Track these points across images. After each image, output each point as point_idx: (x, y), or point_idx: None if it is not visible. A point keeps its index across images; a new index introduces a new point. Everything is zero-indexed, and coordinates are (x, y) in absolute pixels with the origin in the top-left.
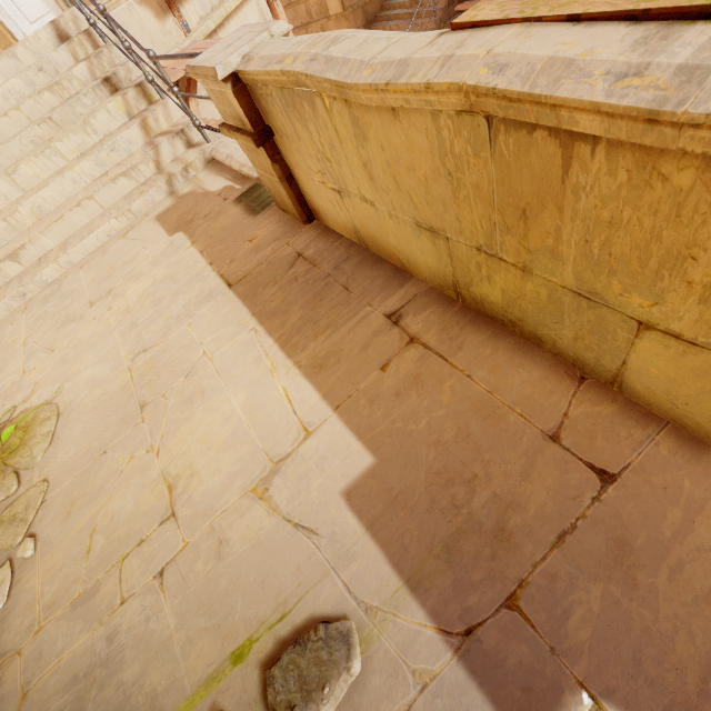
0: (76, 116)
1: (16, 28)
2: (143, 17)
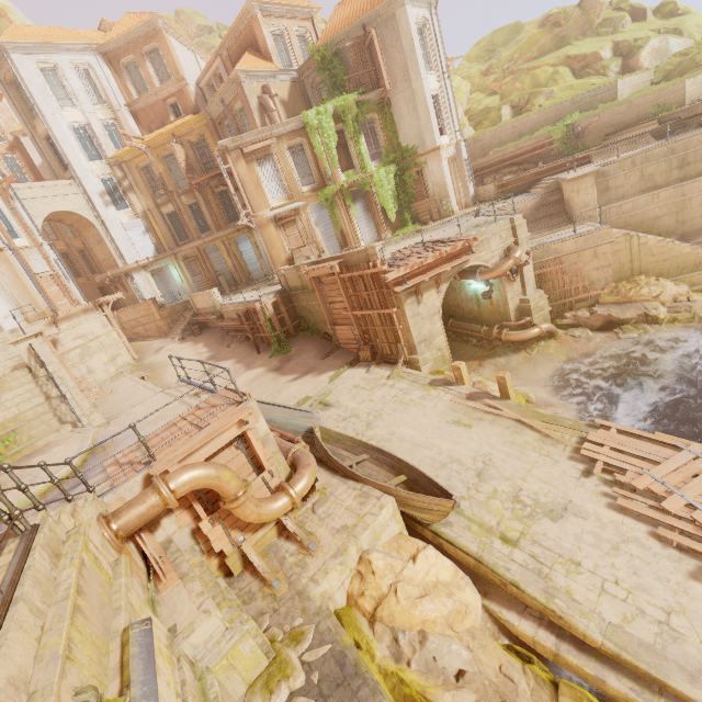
0: (6, 348)
1: (6, 328)
2: (44, 327)
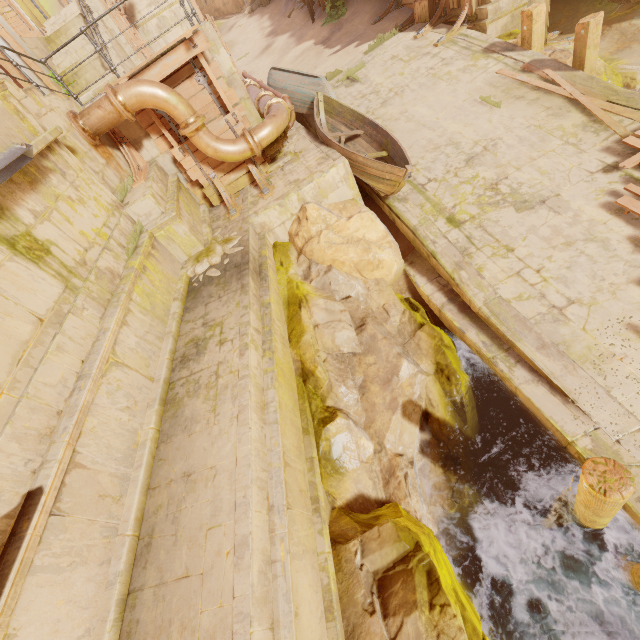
0: None
1: None
2: None
